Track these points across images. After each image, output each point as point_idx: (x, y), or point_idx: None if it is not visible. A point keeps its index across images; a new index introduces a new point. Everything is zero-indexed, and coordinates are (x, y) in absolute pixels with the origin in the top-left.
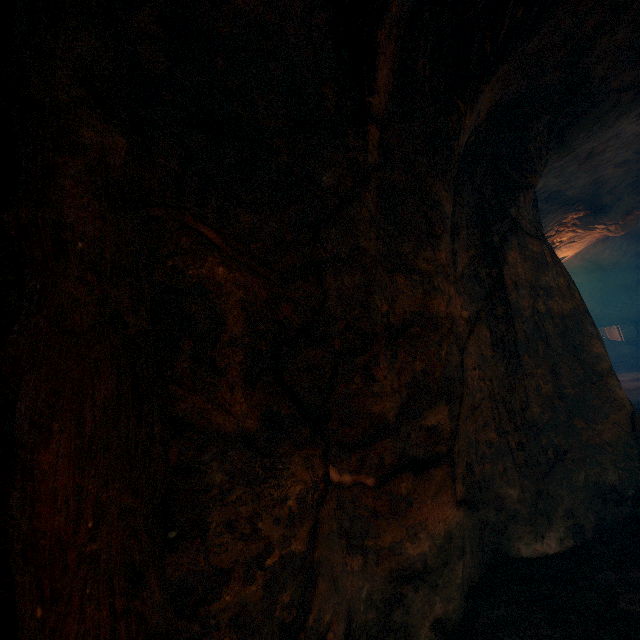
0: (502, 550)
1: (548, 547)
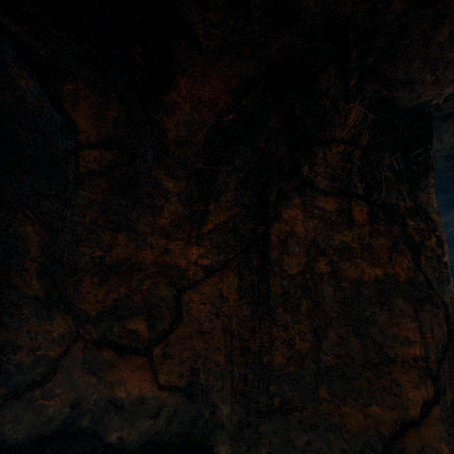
0: (210, 442)
1: None
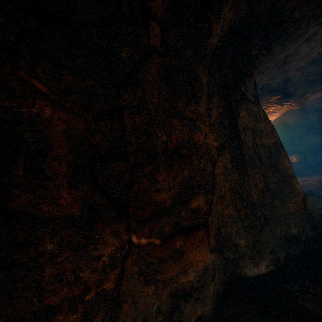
0: (236, 273)
1: (261, 270)
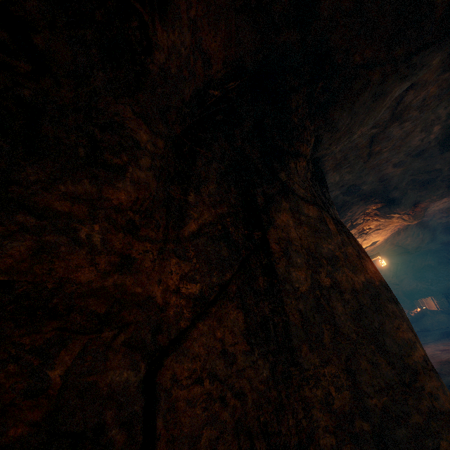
0: None
1: None
